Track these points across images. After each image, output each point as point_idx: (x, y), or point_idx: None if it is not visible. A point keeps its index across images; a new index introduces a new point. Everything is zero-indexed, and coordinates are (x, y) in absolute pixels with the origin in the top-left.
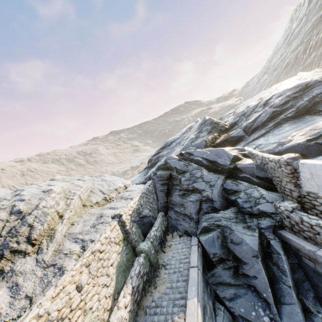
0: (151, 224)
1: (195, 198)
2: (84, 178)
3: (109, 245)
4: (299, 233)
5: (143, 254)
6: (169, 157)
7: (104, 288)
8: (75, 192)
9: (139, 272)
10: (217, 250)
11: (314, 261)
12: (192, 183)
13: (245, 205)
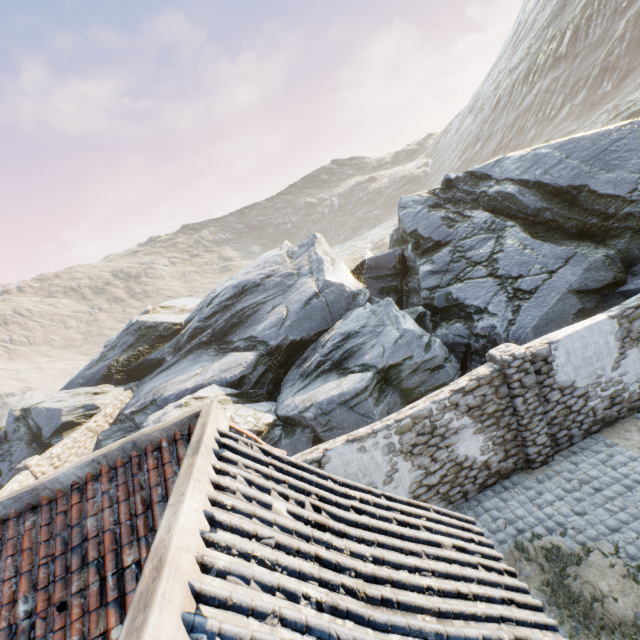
0: None
1: None
2: None
3: None
4: None
5: None
6: (11, 412)
7: None
8: None
9: None
10: None
11: None
12: (1, 462)
13: None
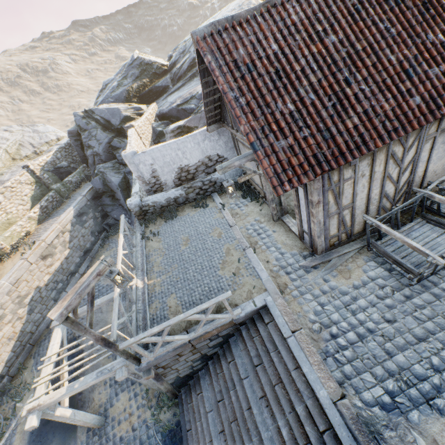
0: (70, 173)
1: (90, 154)
2: (12, 129)
3: (20, 185)
4: None
5: (53, 191)
6: (76, 114)
7: (21, 206)
8: (0, 146)
9: (47, 199)
10: (101, 187)
11: None
12: (88, 141)
13: (119, 158)
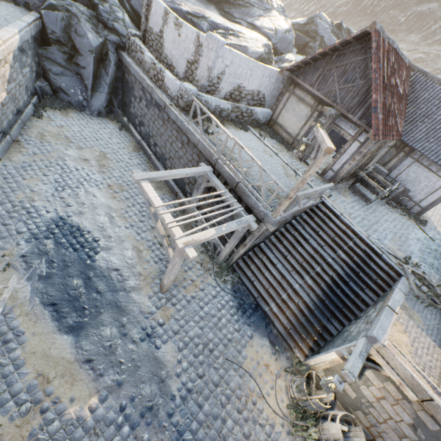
0: None
1: None
2: None
3: None
4: (131, 55)
5: None
6: None
7: None
8: None
9: None
10: (58, 31)
11: (129, 74)
12: None
13: (104, 14)
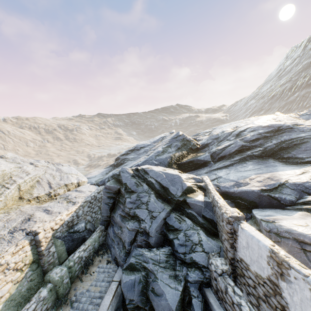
0: (82, 240)
1: (132, 227)
2: (38, 163)
3: (2, 274)
4: (222, 301)
5: (50, 285)
6: (124, 169)
7: None
8: (16, 180)
9: None
10: (135, 297)
11: None
12: (135, 208)
13: (180, 249)
